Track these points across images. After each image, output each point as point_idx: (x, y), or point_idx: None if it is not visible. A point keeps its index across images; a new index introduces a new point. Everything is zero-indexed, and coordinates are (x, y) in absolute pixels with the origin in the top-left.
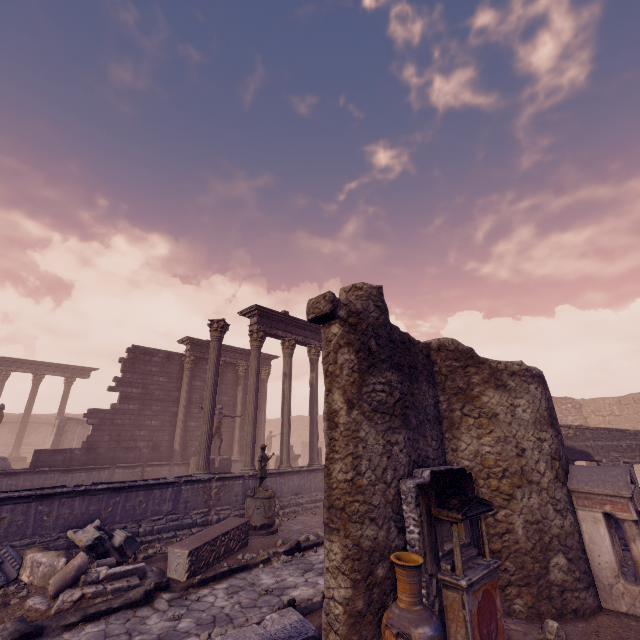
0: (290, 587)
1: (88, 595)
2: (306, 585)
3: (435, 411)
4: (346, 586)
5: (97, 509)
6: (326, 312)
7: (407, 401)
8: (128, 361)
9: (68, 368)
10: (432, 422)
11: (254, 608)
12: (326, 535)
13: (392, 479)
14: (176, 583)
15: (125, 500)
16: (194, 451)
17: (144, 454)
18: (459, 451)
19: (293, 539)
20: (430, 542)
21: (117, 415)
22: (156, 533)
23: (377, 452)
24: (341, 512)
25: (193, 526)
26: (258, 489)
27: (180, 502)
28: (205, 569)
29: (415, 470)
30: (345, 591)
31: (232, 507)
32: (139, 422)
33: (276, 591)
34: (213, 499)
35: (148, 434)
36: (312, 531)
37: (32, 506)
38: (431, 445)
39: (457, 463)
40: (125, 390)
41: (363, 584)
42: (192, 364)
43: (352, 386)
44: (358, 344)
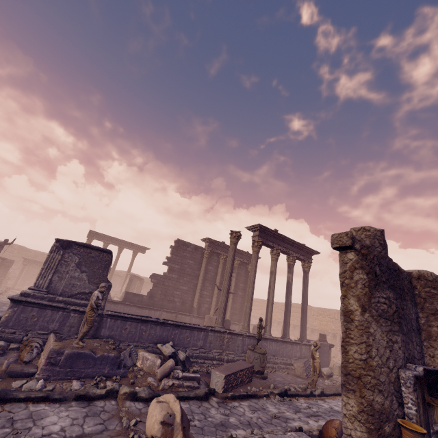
0: (290, 419)
1: (175, 384)
2: (301, 421)
3: (416, 324)
4: (362, 430)
5: (166, 335)
6: (349, 245)
7: (400, 313)
8: (174, 248)
9: (135, 246)
10: (415, 331)
11: (271, 424)
12: (343, 392)
13: (393, 366)
14: (216, 393)
15: (180, 333)
16: (204, 310)
17: (177, 306)
18: (436, 358)
19: (279, 386)
20: (424, 419)
21: (166, 279)
22: (194, 358)
23: (382, 345)
24: (357, 379)
25: (213, 359)
26: (255, 346)
27: (207, 342)
28: (230, 389)
29: (408, 364)
30: (361, 433)
31: (235, 353)
32: (176, 286)
33: (281, 418)
34: (225, 345)
35: (180, 294)
36: (290, 385)
37: (139, 325)
38: (416, 348)
39: (434, 366)
40: (171, 265)
41: (375, 433)
42: (208, 255)
43: (364, 296)
44: (368, 268)
